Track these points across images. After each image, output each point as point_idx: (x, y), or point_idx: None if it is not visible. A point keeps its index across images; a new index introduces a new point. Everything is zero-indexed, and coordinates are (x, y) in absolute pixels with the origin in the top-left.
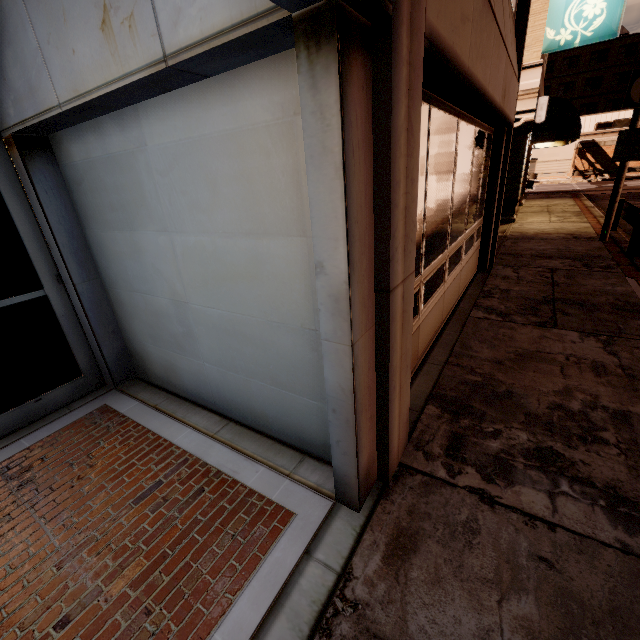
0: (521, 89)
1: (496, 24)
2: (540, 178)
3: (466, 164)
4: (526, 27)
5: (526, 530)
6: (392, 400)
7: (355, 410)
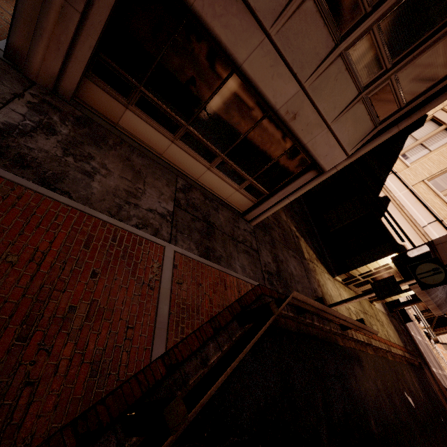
0: (425, 230)
1: (269, 40)
2: (444, 354)
3: (241, 115)
4: (380, 135)
5: (0, 96)
6: (37, 38)
7: (16, 8)
